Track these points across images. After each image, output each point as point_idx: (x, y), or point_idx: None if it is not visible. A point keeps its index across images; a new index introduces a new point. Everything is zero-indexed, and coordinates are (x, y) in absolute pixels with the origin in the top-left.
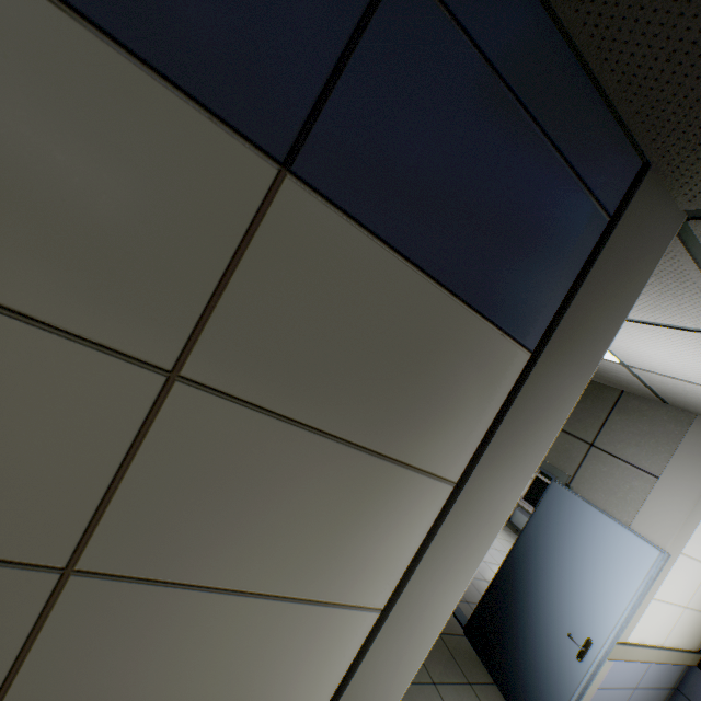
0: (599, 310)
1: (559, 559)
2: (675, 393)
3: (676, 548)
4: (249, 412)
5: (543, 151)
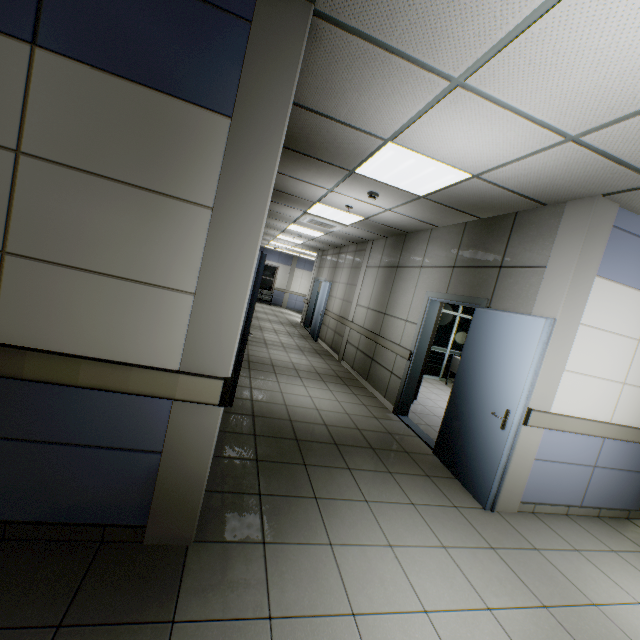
0: (267, 80)
1: (484, 363)
2: (528, 185)
3: (570, 318)
4: (62, 169)
5: None
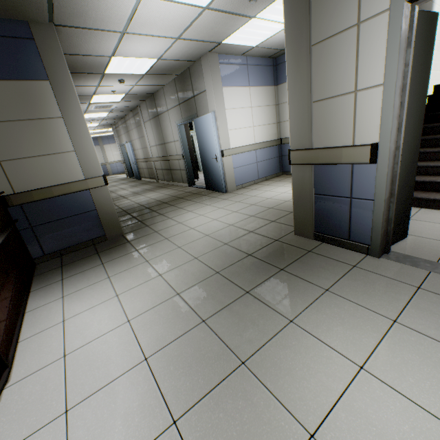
0: (54, 60)
1: (204, 142)
2: (181, 57)
3: (221, 108)
4: (0, 123)
5: (1, 39)
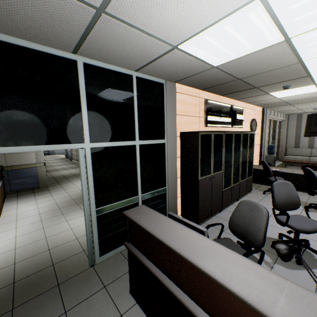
0: None
1: None
2: None
3: None
4: None
5: None
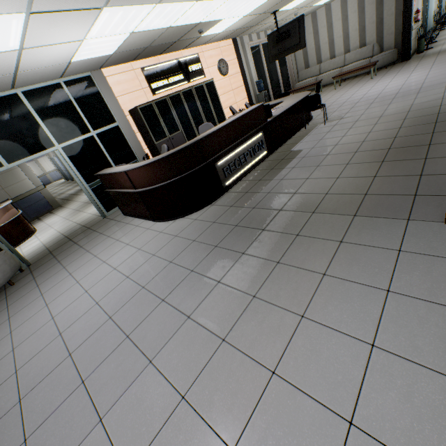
0: None
1: None
2: None
3: None
4: None
5: None
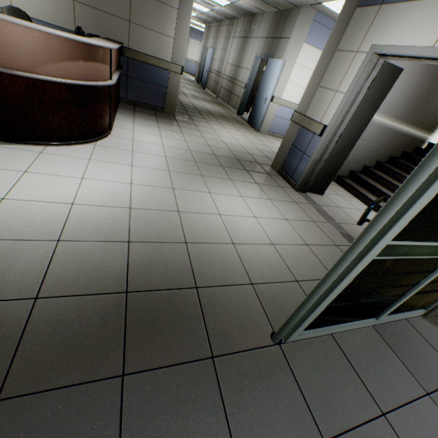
0: None
1: (265, 82)
2: None
3: (292, 61)
4: None
5: None
